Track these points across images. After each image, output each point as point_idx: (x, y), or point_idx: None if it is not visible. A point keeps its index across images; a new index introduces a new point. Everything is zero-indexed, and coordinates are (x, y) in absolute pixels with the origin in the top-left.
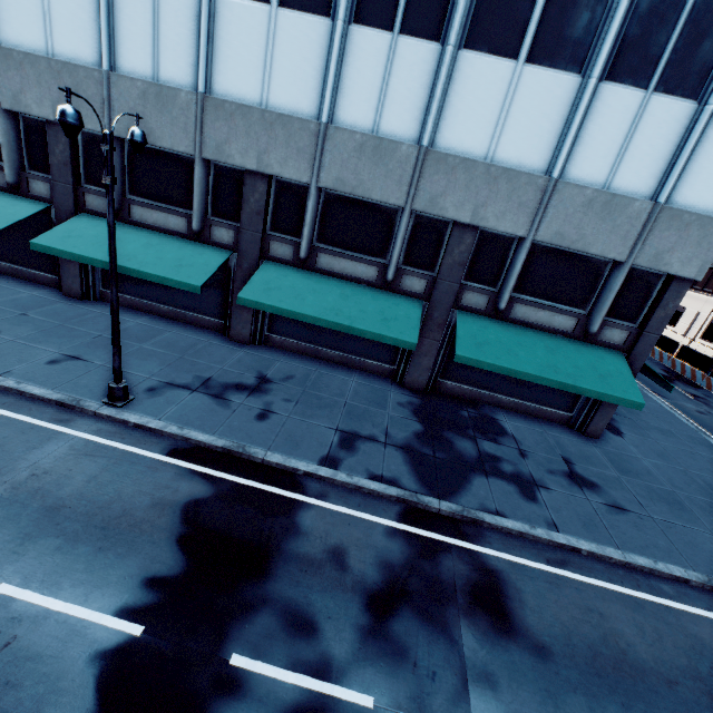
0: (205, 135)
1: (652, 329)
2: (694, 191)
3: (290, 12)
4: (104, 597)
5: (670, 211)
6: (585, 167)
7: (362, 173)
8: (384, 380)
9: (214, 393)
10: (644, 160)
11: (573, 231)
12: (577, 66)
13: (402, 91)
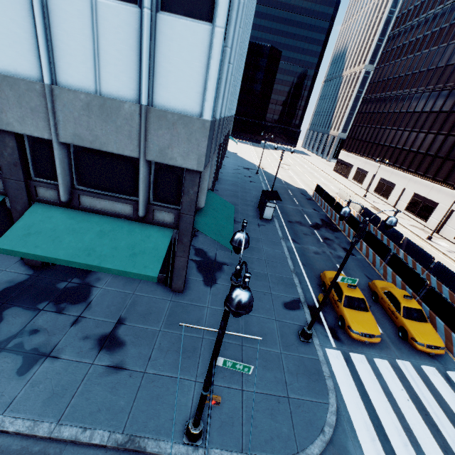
0: None
1: (185, 211)
2: (170, 93)
3: None
4: None
5: (155, 112)
6: (73, 73)
7: None
8: (12, 259)
9: None
10: (118, 65)
11: (87, 132)
12: None
13: None
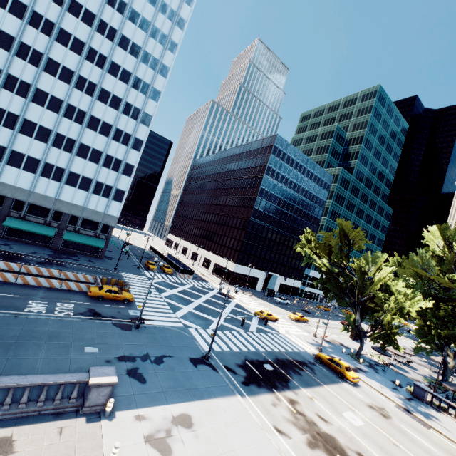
0: None
1: (109, 235)
2: (111, 212)
3: (25, 171)
4: None
5: (108, 214)
6: (91, 206)
7: (41, 201)
8: (45, 248)
9: None
10: (102, 206)
11: (90, 216)
12: (87, 191)
13: (52, 188)
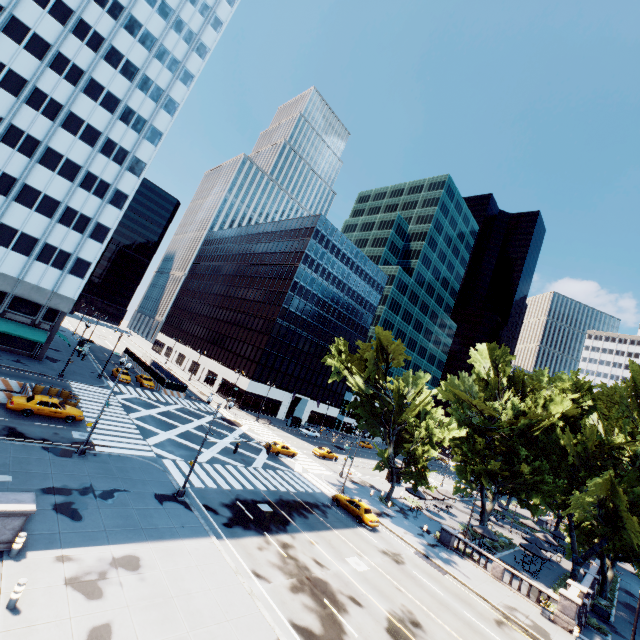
0: None
1: (57, 325)
2: (65, 291)
3: None
4: None
5: (58, 294)
6: (32, 279)
7: None
8: None
9: None
10: (50, 281)
11: (28, 294)
12: (28, 255)
13: None
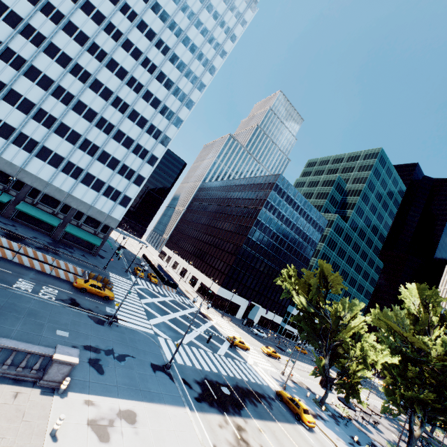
0: (19, 174)
1: (108, 235)
2: (115, 214)
3: (49, 165)
4: None
5: (111, 216)
6: (98, 206)
7: (55, 193)
8: (47, 235)
9: (4, 223)
10: (107, 208)
11: (95, 215)
12: (98, 192)
13: (68, 184)
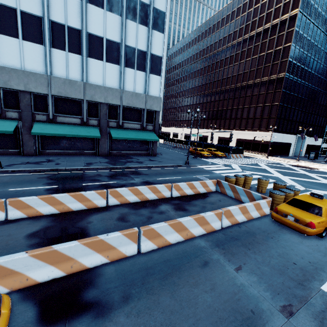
0: None
1: (156, 124)
2: (152, 91)
3: (27, 42)
4: (42, 186)
5: (149, 96)
6: (128, 87)
7: (67, 90)
8: (93, 155)
9: (34, 163)
10: (140, 85)
11: (131, 102)
12: (118, 63)
13: (73, 67)
